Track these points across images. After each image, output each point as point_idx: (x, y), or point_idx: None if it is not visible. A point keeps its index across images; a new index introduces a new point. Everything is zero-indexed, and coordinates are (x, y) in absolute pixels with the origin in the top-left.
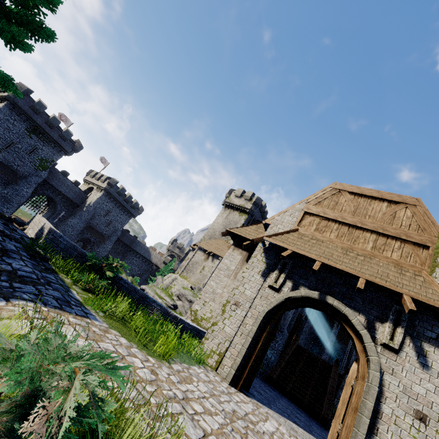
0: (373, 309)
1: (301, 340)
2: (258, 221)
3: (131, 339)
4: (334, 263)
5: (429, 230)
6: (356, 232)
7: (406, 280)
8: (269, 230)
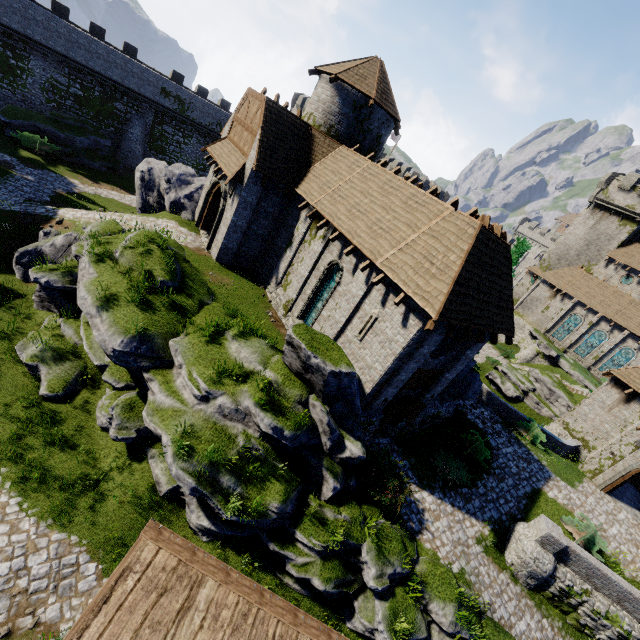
0: None
1: None
2: None
3: (563, 479)
4: None
5: None
6: None
7: None
8: None
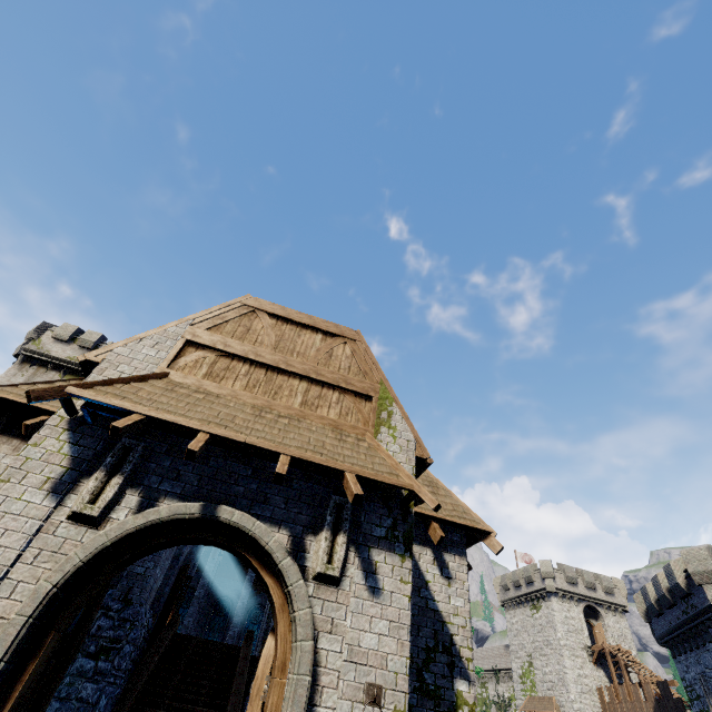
0: (302, 513)
1: (190, 618)
2: None
3: None
4: (236, 433)
5: (371, 375)
6: (278, 378)
7: (348, 450)
8: (93, 375)
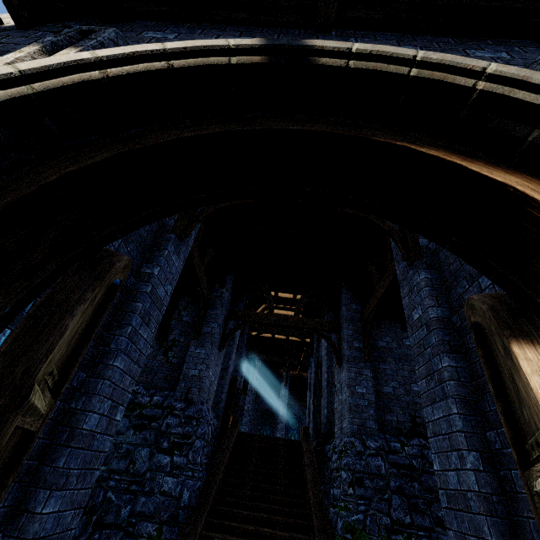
0: None
1: (245, 426)
2: None
3: None
4: None
5: None
6: None
7: None
8: None
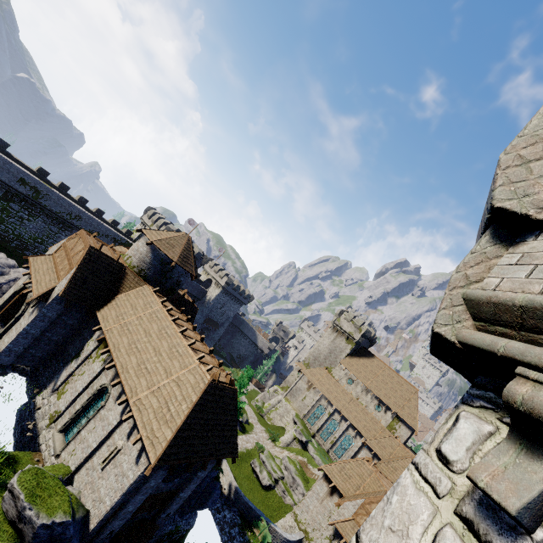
0: None
1: None
2: (365, 348)
3: None
4: None
5: None
6: None
7: None
8: (340, 509)
